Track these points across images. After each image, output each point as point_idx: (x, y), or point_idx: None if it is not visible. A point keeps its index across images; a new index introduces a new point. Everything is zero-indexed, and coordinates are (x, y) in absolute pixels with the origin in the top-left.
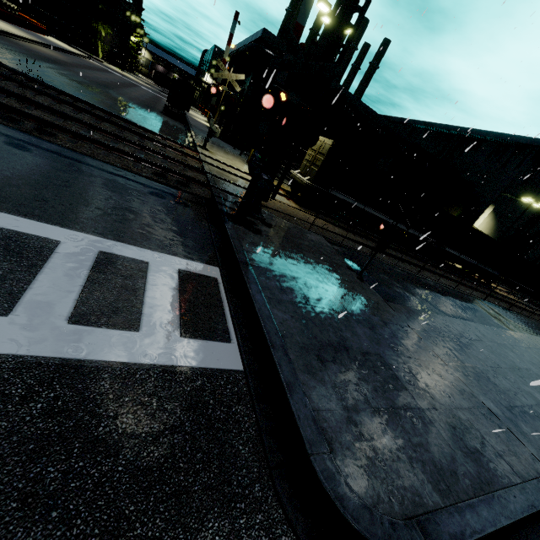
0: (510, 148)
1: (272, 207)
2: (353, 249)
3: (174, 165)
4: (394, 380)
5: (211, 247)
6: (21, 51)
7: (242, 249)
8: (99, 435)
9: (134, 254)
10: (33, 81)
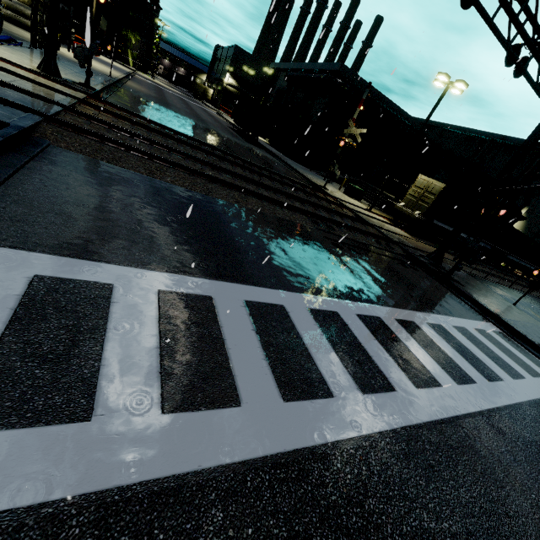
0: None
1: (421, 248)
2: (475, 275)
3: (360, 225)
4: None
5: (468, 306)
6: (154, 105)
7: (486, 306)
8: None
9: (476, 326)
10: (238, 160)
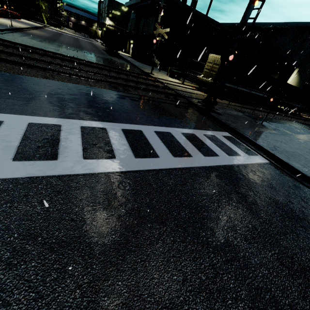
0: (306, 30)
1: None
2: (245, 111)
3: (161, 89)
4: (307, 159)
5: (216, 125)
6: (41, 39)
7: (227, 123)
8: (265, 178)
9: (208, 133)
10: (81, 61)
